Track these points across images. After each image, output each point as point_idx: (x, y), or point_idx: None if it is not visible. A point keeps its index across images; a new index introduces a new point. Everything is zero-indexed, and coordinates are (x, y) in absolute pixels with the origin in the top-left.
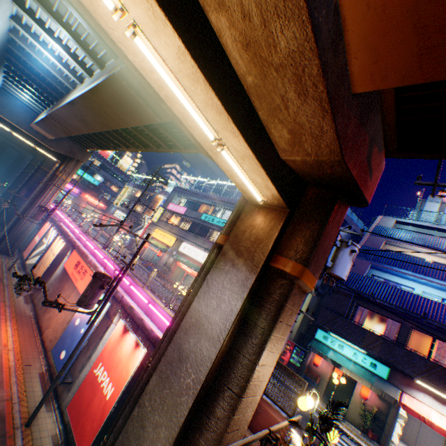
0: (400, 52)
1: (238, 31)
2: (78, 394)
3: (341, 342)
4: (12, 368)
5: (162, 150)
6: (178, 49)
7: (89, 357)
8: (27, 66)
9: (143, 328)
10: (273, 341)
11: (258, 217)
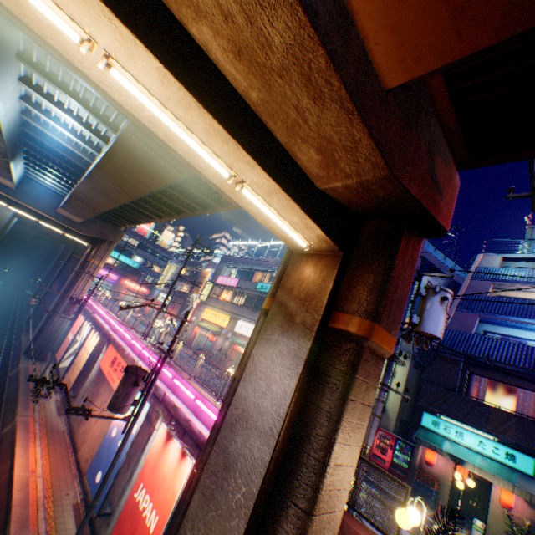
0: (428, 22)
1: (225, 38)
2: (116, 528)
3: (459, 427)
4: (41, 500)
5: (197, 213)
6: (158, 71)
7: (130, 478)
8: (45, 147)
9: (191, 432)
10: (346, 430)
11: (307, 267)
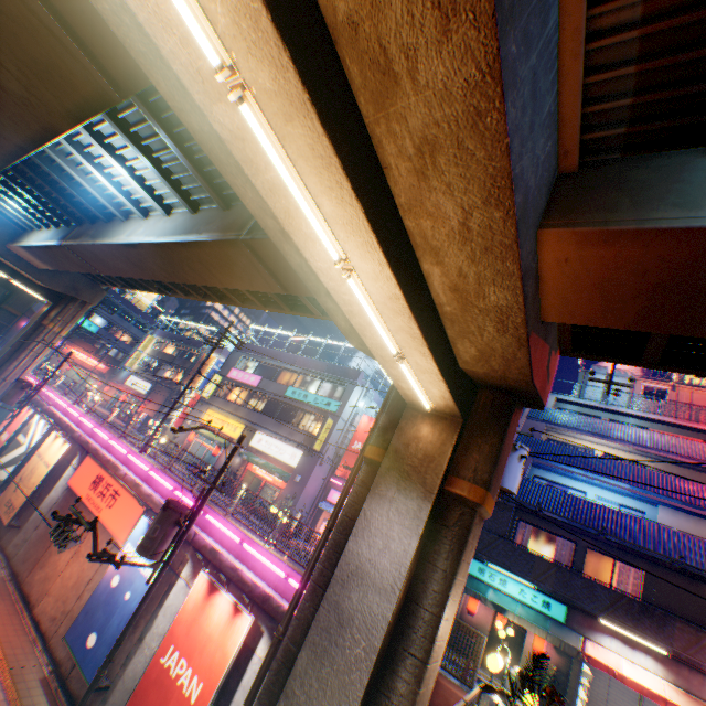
0: (587, 305)
1: (450, 279)
2: (133, 703)
3: (503, 575)
4: None
5: (251, 306)
6: (394, 293)
7: (140, 640)
8: (46, 178)
9: (240, 582)
10: (456, 586)
11: (424, 426)
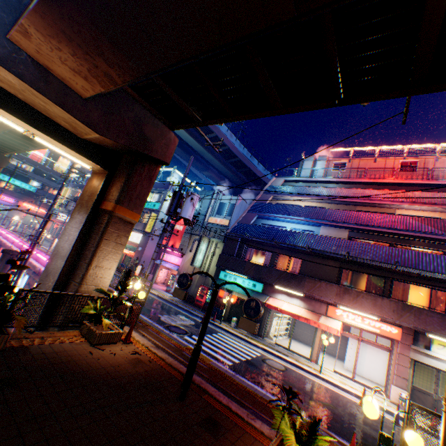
0: (80, 80)
1: None
2: None
3: (236, 276)
4: None
5: None
6: None
7: None
8: None
9: None
10: (104, 252)
11: (95, 180)
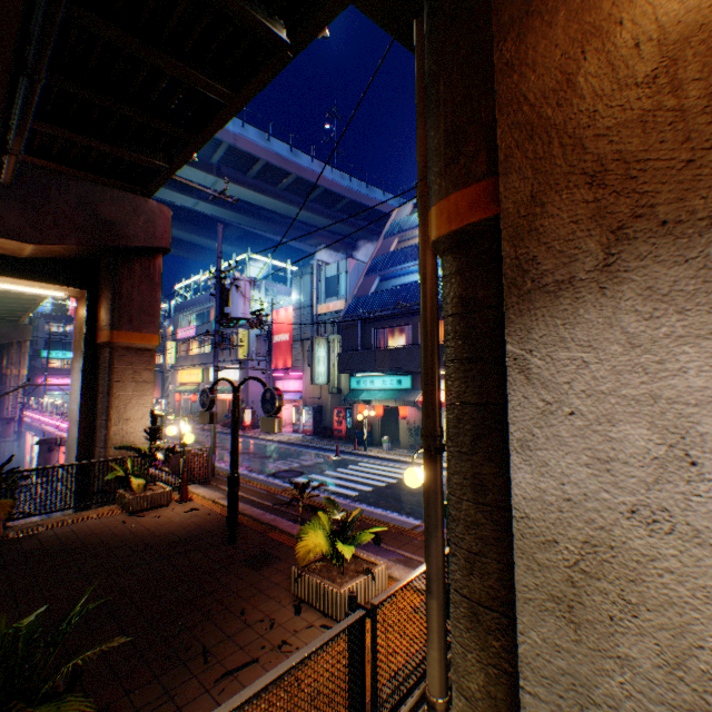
0: None
1: None
2: None
3: (371, 378)
4: None
5: None
6: None
7: None
8: None
9: None
10: (123, 399)
11: (81, 309)
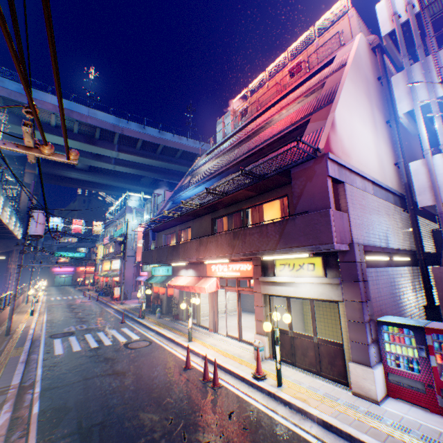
0: None
1: None
2: None
3: (159, 267)
4: None
5: None
6: None
7: None
8: None
9: None
10: None
11: None
